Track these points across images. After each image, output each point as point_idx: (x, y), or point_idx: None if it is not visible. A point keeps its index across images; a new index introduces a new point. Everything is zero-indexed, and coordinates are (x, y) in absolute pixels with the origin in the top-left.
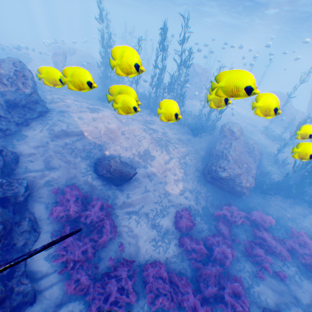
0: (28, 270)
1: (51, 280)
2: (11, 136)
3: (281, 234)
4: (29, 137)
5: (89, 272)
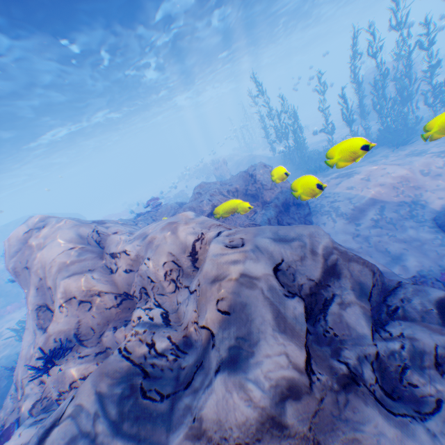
0: None
1: None
2: None
3: None
4: (328, 234)
5: None
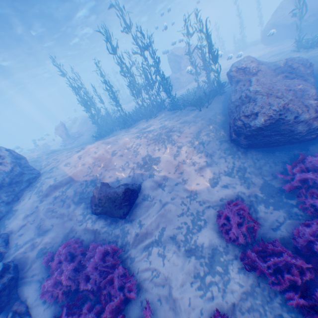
0: None
1: None
2: (4, 217)
3: None
4: (18, 210)
5: None
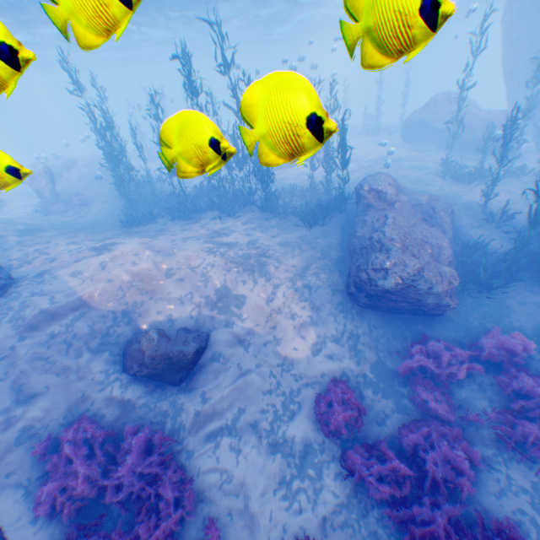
0: None
1: None
2: None
3: None
4: None
5: None
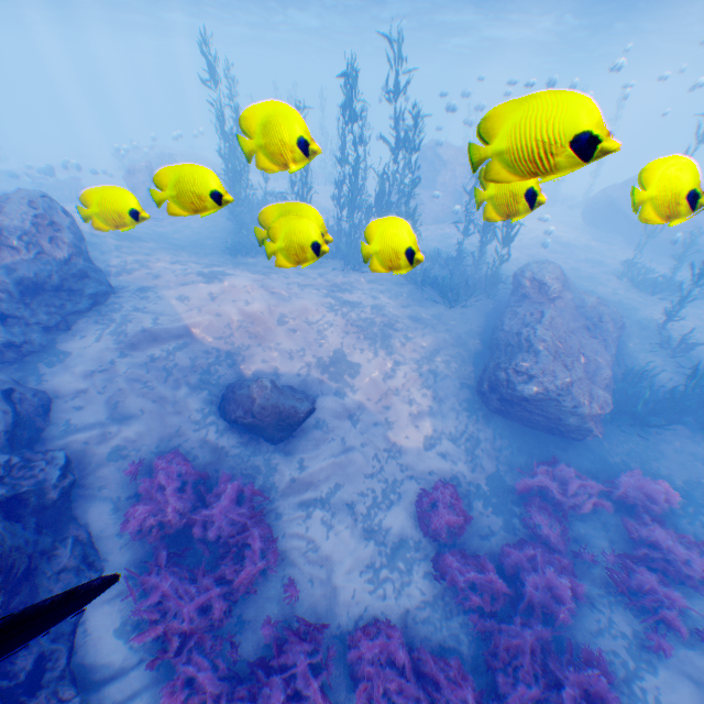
0: (75, 662)
1: (131, 684)
2: (36, 356)
3: (700, 527)
4: (71, 355)
5: (218, 660)
